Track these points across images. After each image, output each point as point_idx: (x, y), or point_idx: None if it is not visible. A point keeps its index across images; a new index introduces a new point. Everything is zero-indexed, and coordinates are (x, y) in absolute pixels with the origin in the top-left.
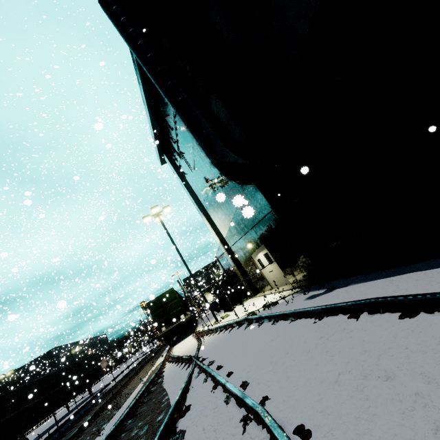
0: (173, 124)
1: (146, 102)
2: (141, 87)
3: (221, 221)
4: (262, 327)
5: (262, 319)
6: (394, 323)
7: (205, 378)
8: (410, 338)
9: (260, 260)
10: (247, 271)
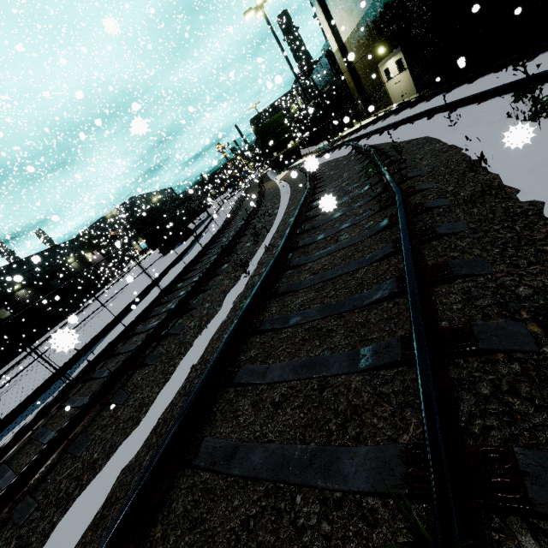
0: None
1: None
2: None
3: (346, 15)
4: (401, 113)
5: (400, 110)
6: (491, 75)
7: (370, 136)
8: (493, 77)
9: (388, 70)
10: (365, 88)
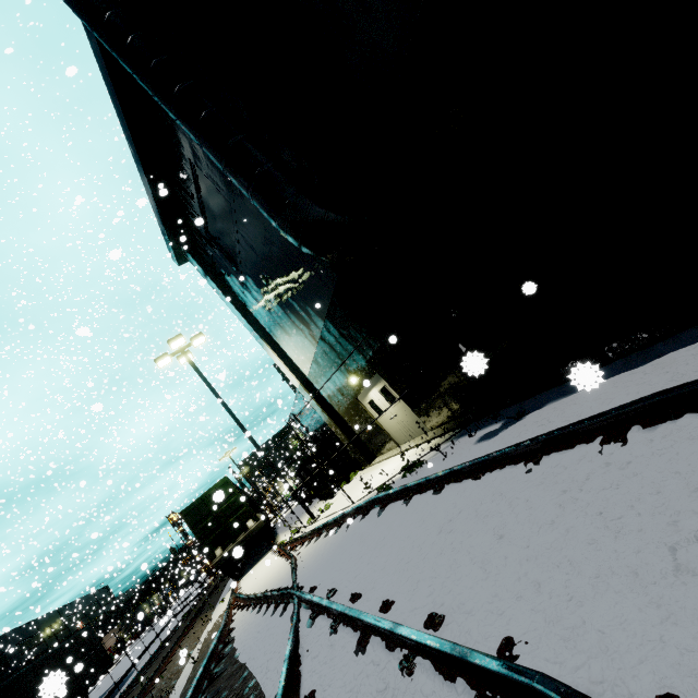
0: (193, 186)
1: (135, 148)
2: (123, 121)
3: (299, 347)
4: (414, 505)
5: (408, 492)
6: None
7: (333, 626)
8: None
9: (373, 401)
10: (352, 426)
